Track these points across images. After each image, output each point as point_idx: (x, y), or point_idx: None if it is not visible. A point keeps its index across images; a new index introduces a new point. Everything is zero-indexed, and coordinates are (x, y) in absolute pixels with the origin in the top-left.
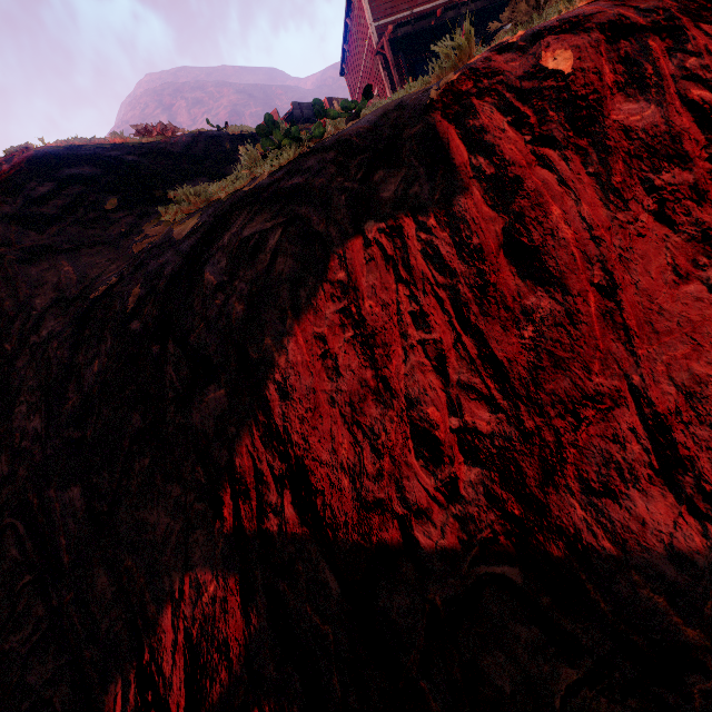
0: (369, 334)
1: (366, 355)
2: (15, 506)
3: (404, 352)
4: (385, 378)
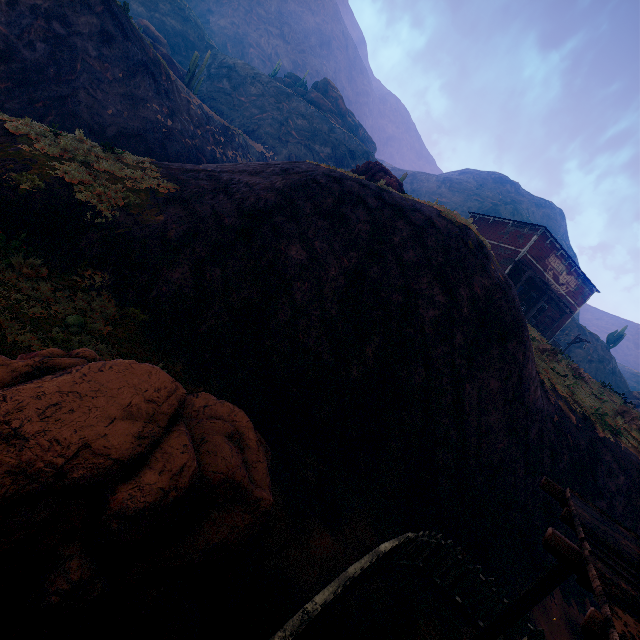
0: (635, 520)
1: (633, 523)
2: None
3: (639, 528)
4: (635, 530)
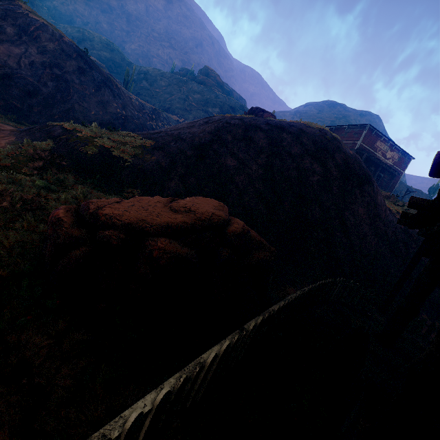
0: None
1: None
2: (403, 262)
3: None
4: None
